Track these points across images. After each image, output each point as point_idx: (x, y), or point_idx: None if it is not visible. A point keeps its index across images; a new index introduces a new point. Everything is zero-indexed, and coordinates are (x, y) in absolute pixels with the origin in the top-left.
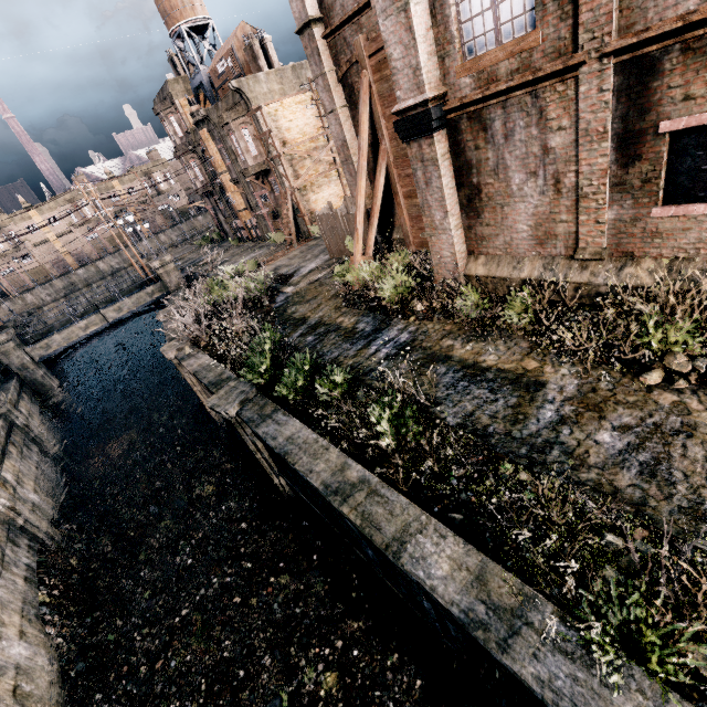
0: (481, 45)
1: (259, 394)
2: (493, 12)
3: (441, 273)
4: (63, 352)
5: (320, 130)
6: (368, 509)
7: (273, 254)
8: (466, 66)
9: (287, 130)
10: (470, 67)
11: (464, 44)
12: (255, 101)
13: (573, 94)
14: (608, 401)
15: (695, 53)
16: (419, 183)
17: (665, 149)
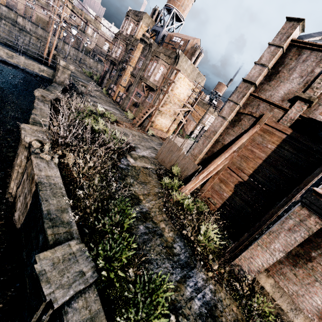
0: None
1: (93, 286)
2: None
3: (242, 262)
4: None
5: (184, 100)
6: None
7: (123, 121)
8: None
9: (176, 87)
10: None
11: None
12: (179, 66)
13: None
14: None
15: None
16: (284, 223)
17: None
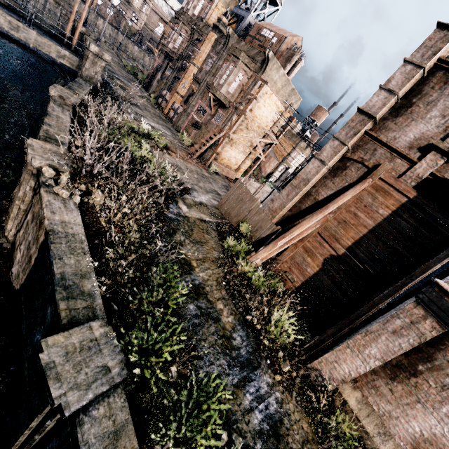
0: None
1: (121, 387)
2: None
3: (322, 365)
4: None
5: (267, 127)
6: None
7: (176, 147)
8: None
9: (258, 107)
10: None
11: None
12: (266, 75)
13: None
14: None
15: None
16: (388, 323)
17: None
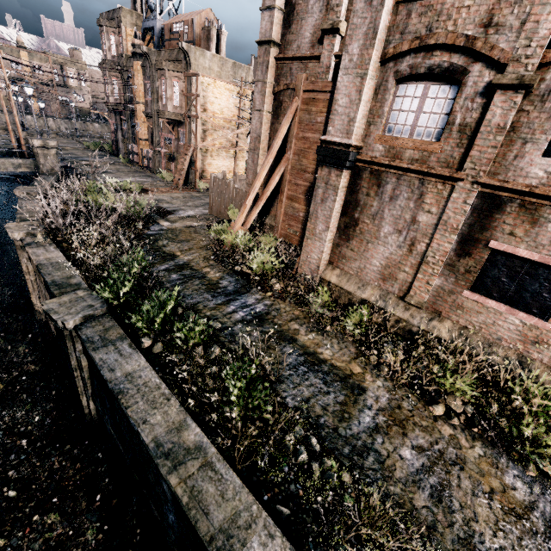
0: (398, 131)
1: (107, 314)
2: (415, 115)
3: (303, 268)
4: None
5: (235, 117)
6: (199, 485)
7: (158, 187)
8: (384, 138)
9: (211, 103)
10: (386, 140)
11: (387, 123)
12: (195, 67)
13: (447, 195)
14: (409, 420)
15: (526, 210)
16: (316, 197)
17: (486, 257)
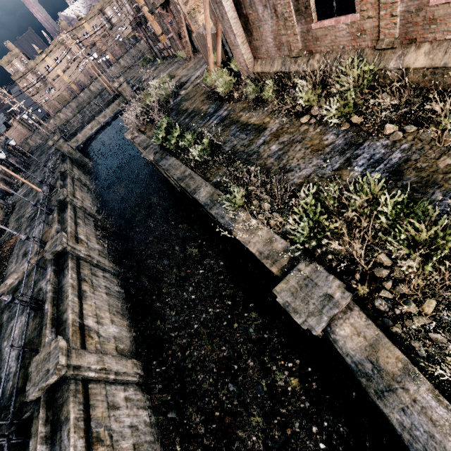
0: None
1: (161, 149)
2: None
3: (243, 73)
4: (85, 144)
5: None
6: (188, 183)
7: (180, 68)
8: None
9: None
10: None
11: None
12: None
13: None
14: (283, 133)
15: None
16: (219, 18)
17: None
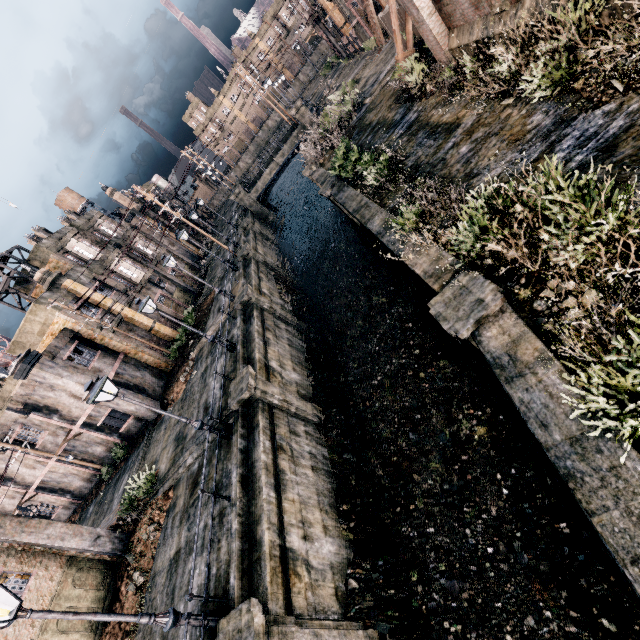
0: None
1: (339, 181)
2: None
3: (436, 54)
4: (265, 193)
5: None
6: (363, 213)
7: (367, 65)
8: None
9: None
10: None
11: None
12: None
13: None
14: (479, 126)
15: None
16: None
17: None
